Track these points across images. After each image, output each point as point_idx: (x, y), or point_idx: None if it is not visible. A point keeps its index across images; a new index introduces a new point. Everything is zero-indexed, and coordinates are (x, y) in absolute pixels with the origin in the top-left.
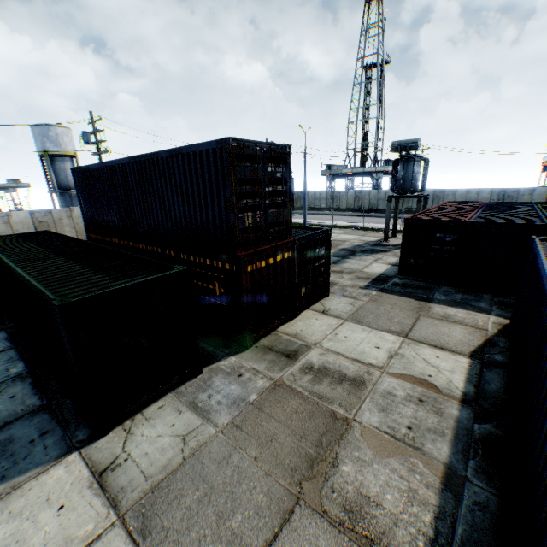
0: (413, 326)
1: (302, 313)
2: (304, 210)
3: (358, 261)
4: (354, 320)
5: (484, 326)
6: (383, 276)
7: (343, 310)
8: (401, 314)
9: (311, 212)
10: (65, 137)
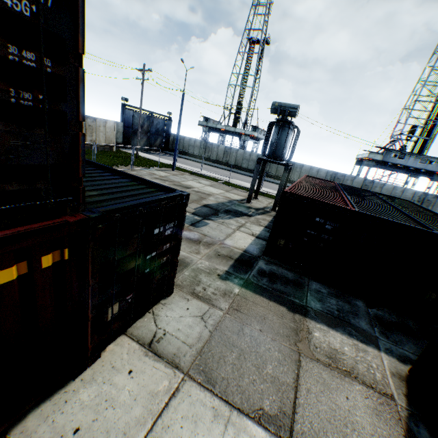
0: (296, 390)
1: (109, 348)
2: (175, 153)
3: (220, 225)
4: (201, 375)
5: (386, 383)
6: (247, 255)
7: (186, 338)
8: (275, 349)
9: (184, 156)
10: None
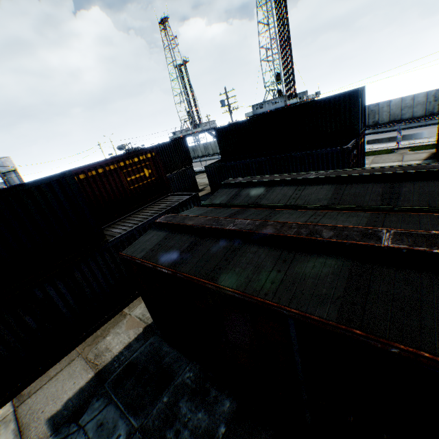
0: None
1: None
2: None
3: None
4: None
5: None
6: None
7: None
8: None
9: None
10: (7, 162)
